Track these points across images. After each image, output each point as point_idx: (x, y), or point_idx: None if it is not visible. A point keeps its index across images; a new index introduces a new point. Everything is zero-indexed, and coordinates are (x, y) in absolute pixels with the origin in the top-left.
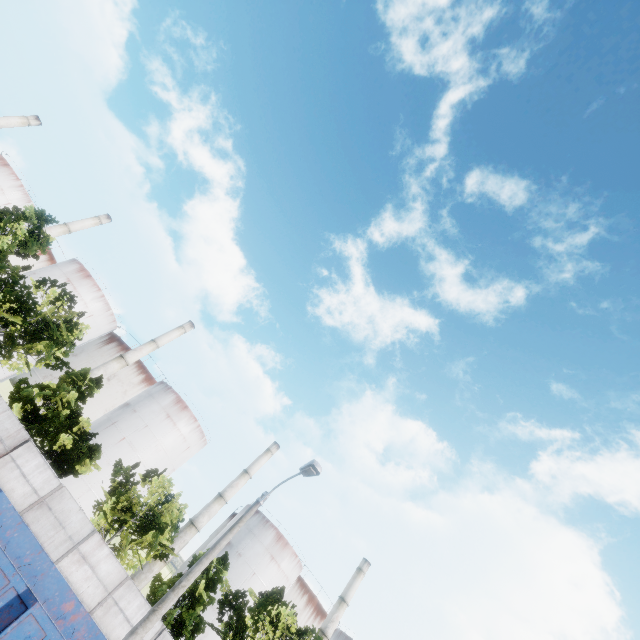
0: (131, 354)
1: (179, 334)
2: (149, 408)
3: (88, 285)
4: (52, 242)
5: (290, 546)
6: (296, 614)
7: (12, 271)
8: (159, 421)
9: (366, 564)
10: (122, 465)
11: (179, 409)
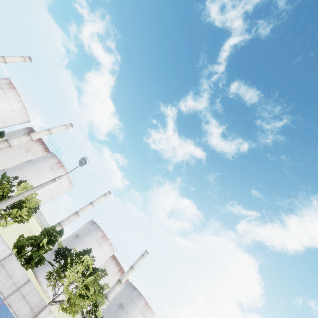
0: (34, 134)
1: (63, 128)
2: (42, 164)
3: (13, 93)
4: None
5: (109, 240)
6: (94, 261)
7: None
8: (46, 171)
9: (146, 253)
10: (6, 175)
11: (58, 166)
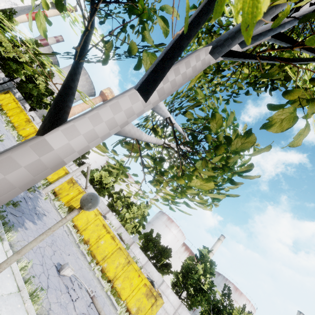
0: None
1: (220, 244)
2: None
3: (174, 226)
4: (216, 265)
5: None
6: None
7: (213, 293)
8: None
9: None
10: None
11: (238, 295)
